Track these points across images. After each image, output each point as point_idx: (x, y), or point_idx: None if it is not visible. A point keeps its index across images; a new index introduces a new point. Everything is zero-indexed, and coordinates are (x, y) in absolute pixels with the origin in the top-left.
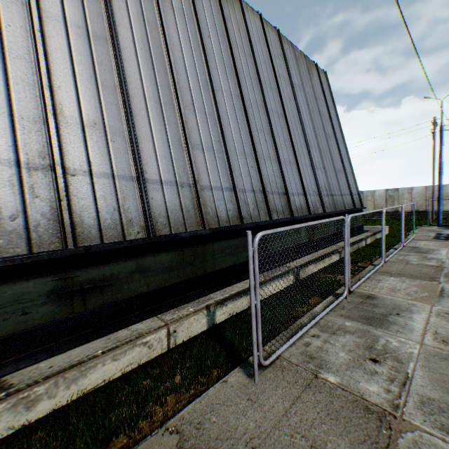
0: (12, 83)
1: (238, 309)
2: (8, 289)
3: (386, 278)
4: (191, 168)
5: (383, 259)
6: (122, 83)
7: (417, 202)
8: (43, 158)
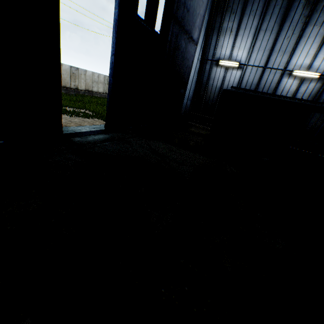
0: None
1: None
2: None
3: None
4: None
5: None
6: None
7: (89, 83)
8: None
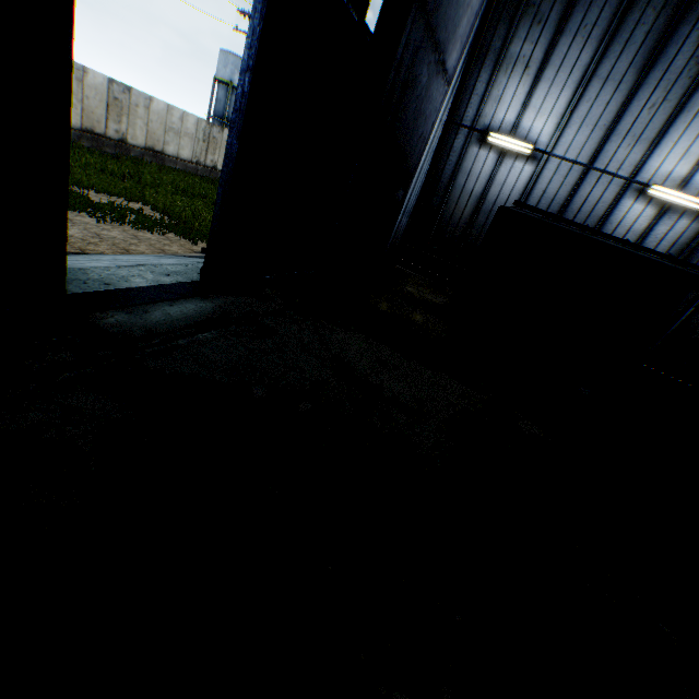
0: None
1: None
2: None
3: None
4: None
5: None
6: None
7: (156, 132)
8: None
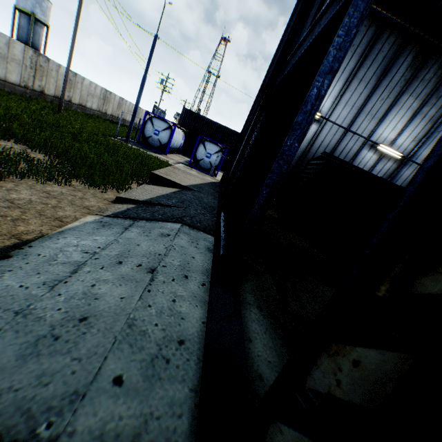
0: None
1: None
2: None
3: None
4: None
5: None
6: None
7: None
8: None
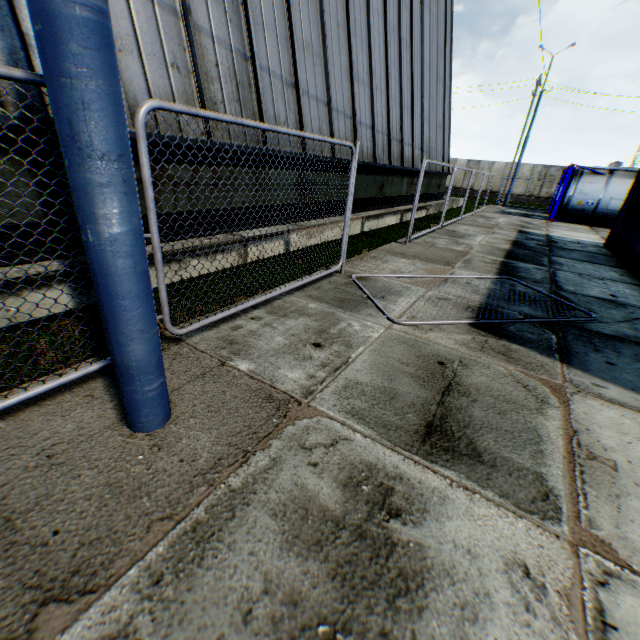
0: (274, 0)
1: (373, 228)
2: (283, 174)
3: (462, 226)
4: (352, 101)
5: (461, 216)
6: (322, 1)
7: (493, 180)
8: (290, 77)
